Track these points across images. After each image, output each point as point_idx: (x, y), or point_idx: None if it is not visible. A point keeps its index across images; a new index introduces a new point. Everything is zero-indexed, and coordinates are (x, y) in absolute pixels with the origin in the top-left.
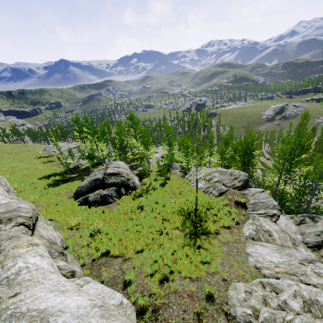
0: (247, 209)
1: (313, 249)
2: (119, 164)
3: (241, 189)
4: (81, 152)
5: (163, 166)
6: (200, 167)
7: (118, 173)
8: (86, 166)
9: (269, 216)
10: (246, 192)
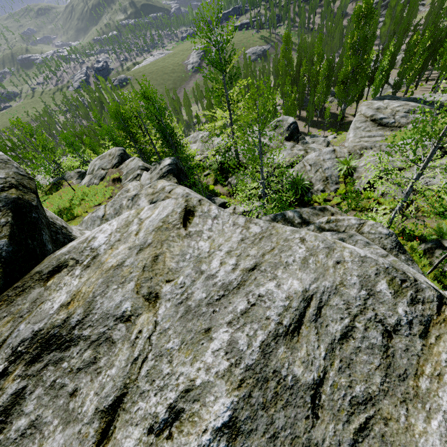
0: (122, 181)
1: None
2: None
3: (119, 165)
4: None
5: (52, 183)
6: None
7: None
8: None
9: (135, 178)
10: (122, 166)
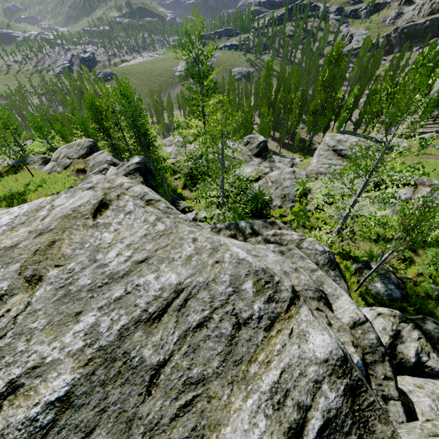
0: (86, 173)
1: None
2: None
3: (86, 156)
4: None
5: (11, 165)
6: None
7: None
8: None
9: (101, 171)
10: (89, 158)
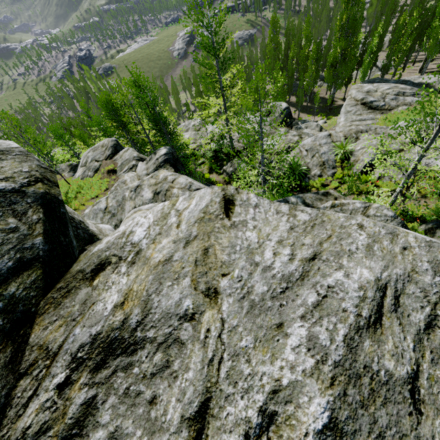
0: (117, 173)
1: None
2: None
3: (112, 156)
4: None
5: None
6: None
7: None
8: None
9: (131, 169)
10: (116, 157)
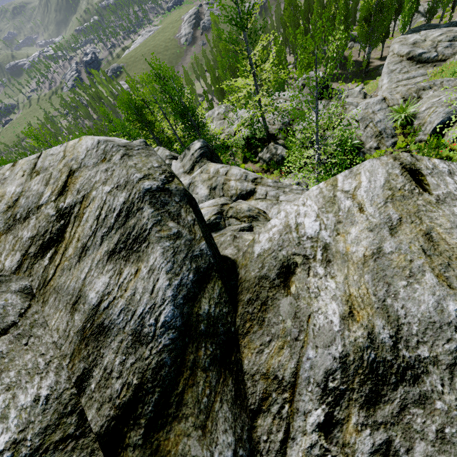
0: None
1: (190, 173)
2: None
3: None
4: None
5: None
6: None
7: None
8: None
9: None
10: None
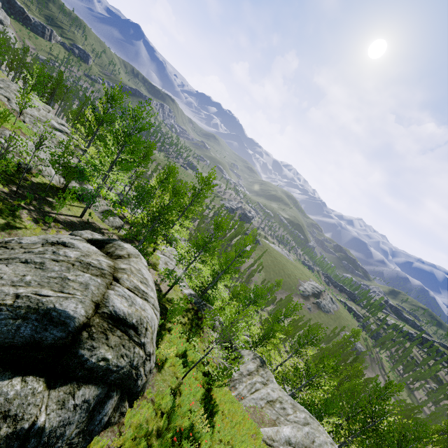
0: None
1: None
2: (148, 279)
3: None
4: (61, 145)
5: (193, 304)
6: (266, 372)
7: (138, 328)
8: (49, 184)
9: None
10: None
